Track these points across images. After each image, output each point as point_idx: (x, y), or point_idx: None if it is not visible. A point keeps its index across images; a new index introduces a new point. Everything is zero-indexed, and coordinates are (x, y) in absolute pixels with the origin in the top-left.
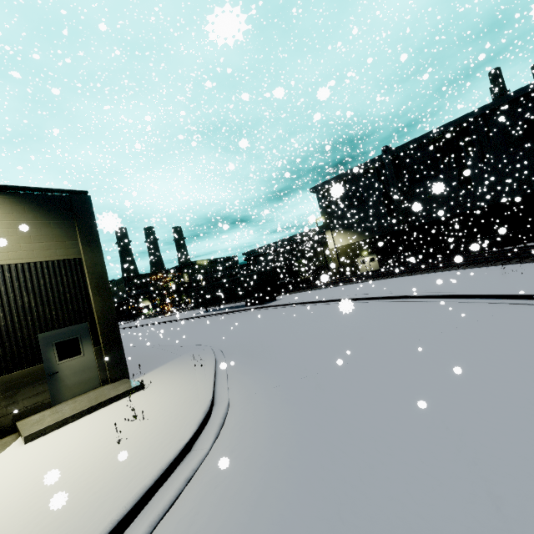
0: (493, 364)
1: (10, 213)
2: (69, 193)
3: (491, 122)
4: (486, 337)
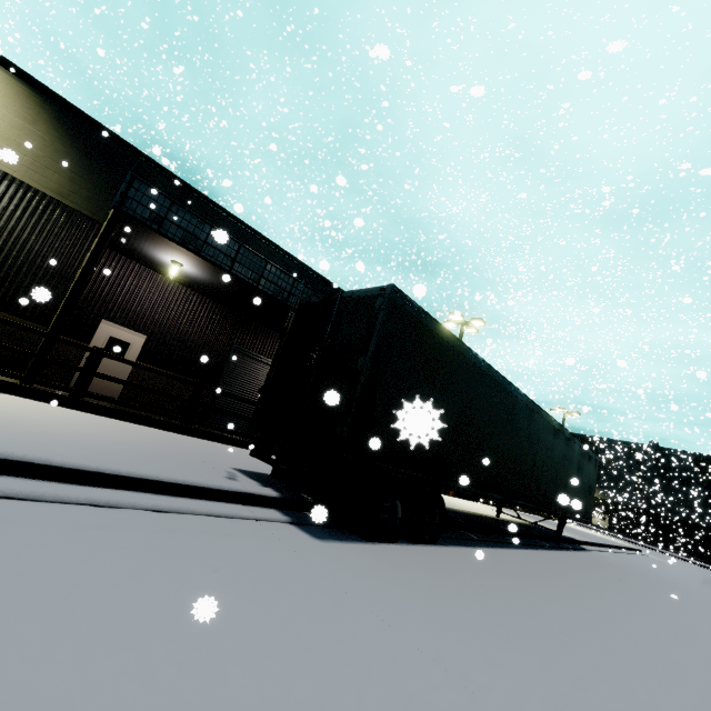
0: (707, 571)
1: None
2: None
3: None
4: (705, 570)
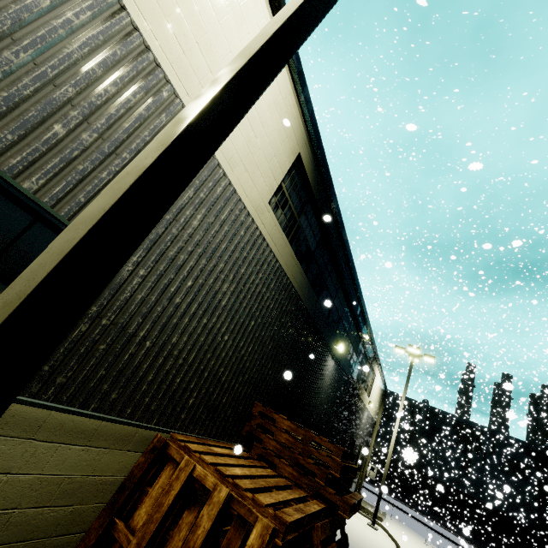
0: None
1: (380, 394)
2: (386, 390)
3: (496, 443)
4: None
